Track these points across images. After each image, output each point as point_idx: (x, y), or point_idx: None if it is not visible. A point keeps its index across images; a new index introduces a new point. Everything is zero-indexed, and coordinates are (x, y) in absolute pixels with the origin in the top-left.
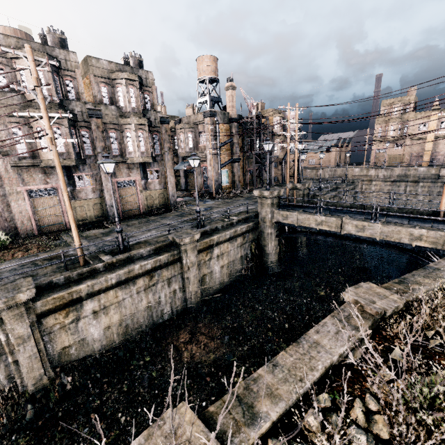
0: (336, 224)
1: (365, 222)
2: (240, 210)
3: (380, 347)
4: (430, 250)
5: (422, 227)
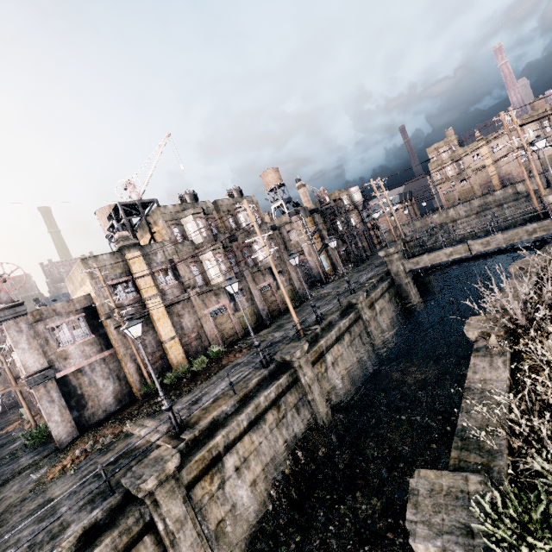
0: (464, 249)
1: (487, 237)
2: (372, 274)
3: (547, 263)
4: (547, 236)
5: (531, 223)
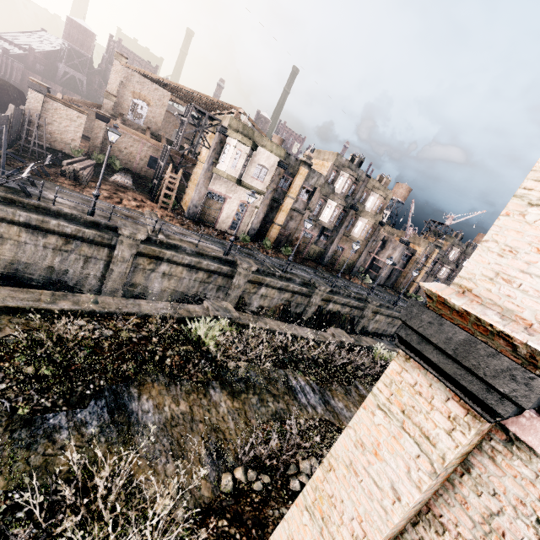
0: None
1: None
2: None
3: None
4: None
5: None
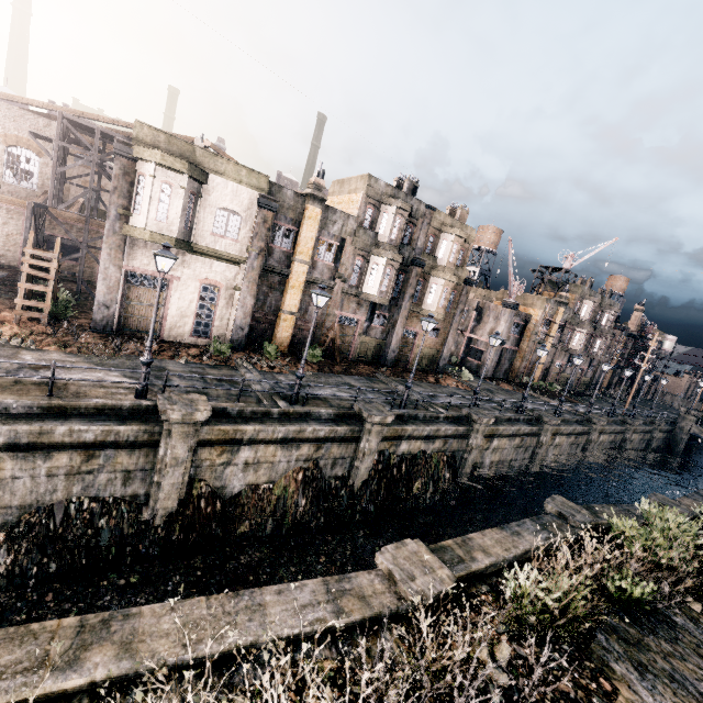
0: None
1: None
2: (663, 415)
3: None
4: None
5: None
